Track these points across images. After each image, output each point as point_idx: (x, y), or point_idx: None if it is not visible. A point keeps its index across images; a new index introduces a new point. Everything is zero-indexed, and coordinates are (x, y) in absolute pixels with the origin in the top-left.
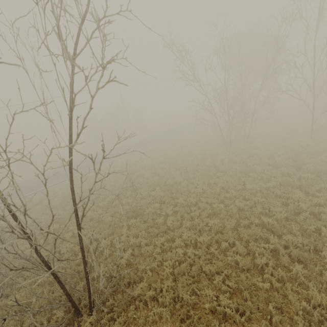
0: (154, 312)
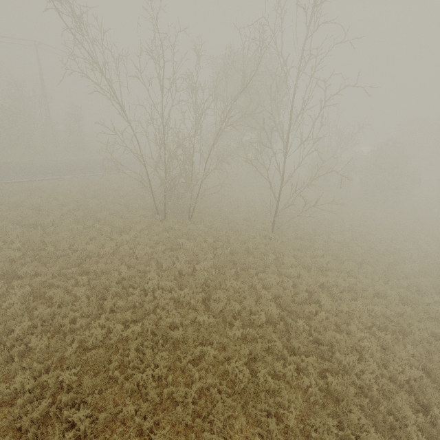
0: None
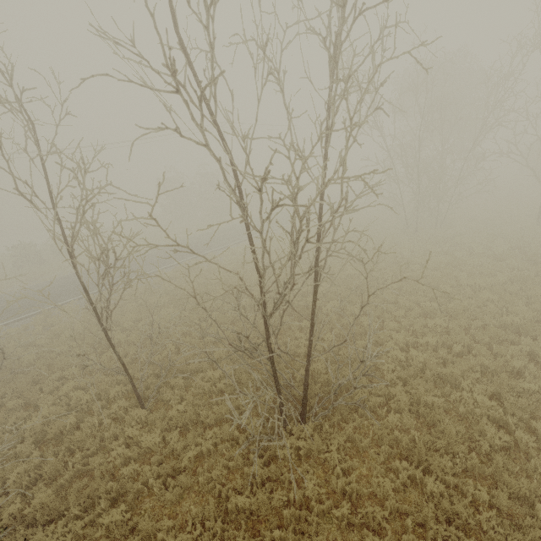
0: (391, 417)
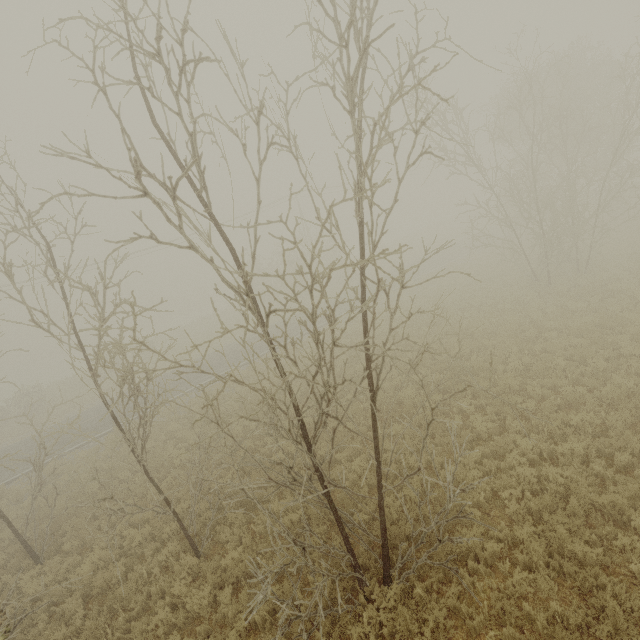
0: (517, 578)
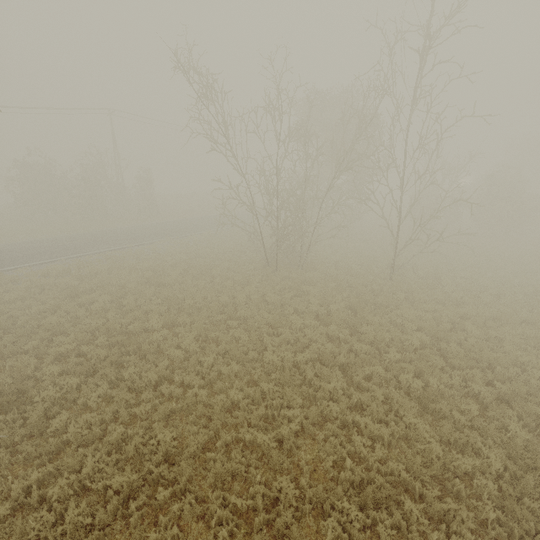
0: None
